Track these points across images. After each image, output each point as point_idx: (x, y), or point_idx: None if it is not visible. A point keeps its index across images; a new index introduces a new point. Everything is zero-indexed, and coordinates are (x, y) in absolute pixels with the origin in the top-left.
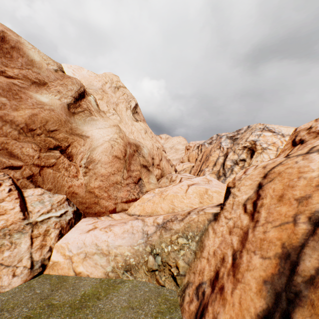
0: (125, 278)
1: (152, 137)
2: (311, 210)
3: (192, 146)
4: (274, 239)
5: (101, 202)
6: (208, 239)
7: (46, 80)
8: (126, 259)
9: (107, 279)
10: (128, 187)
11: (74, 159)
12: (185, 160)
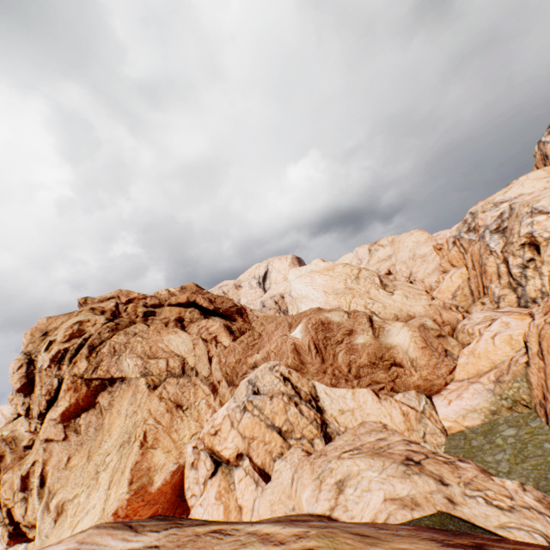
0: (496, 418)
1: (414, 296)
2: None
3: (443, 244)
4: None
5: (434, 382)
6: (530, 378)
7: (350, 328)
8: (488, 408)
9: (485, 423)
10: (444, 362)
11: (403, 365)
12: (446, 267)
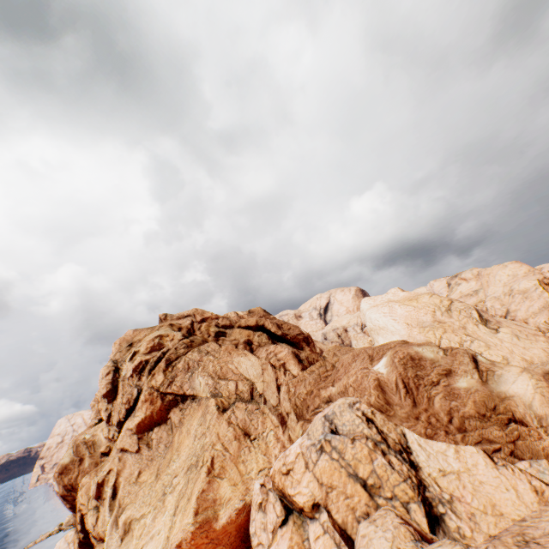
0: None
1: (526, 336)
2: None
3: None
4: None
5: None
6: None
7: (447, 367)
8: None
9: None
10: None
11: (526, 423)
12: None
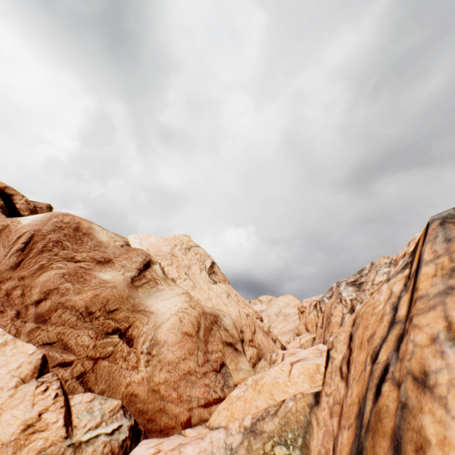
0: None
1: (239, 301)
2: (373, 346)
3: (306, 306)
4: (355, 397)
5: (169, 407)
6: (313, 438)
7: (111, 257)
8: None
9: None
10: (206, 378)
11: (135, 343)
12: (301, 330)
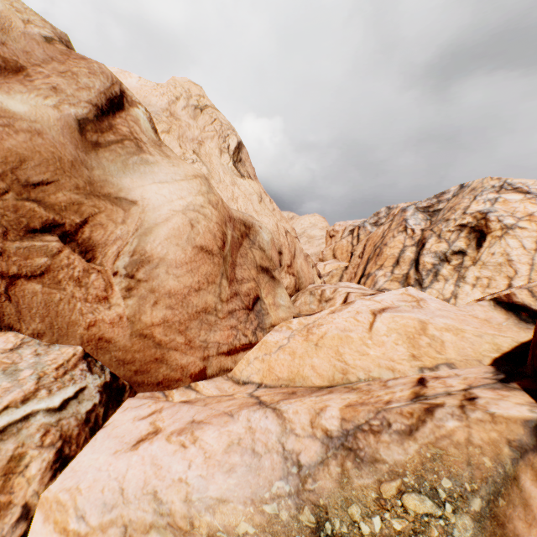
0: None
1: (274, 211)
2: None
3: (339, 231)
4: None
5: (170, 356)
6: (534, 523)
7: (21, 61)
8: None
9: None
10: (233, 318)
11: (98, 256)
12: (327, 256)
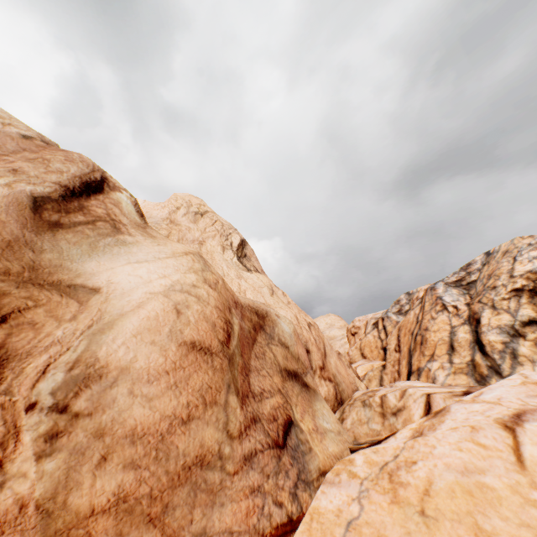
0: None
1: (289, 304)
2: None
3: (360, 326)
4: None
5: None
6: None
7: None
8: None
9: None
10: (253, 470)
11: (6, 375)
12: (354, 356)
